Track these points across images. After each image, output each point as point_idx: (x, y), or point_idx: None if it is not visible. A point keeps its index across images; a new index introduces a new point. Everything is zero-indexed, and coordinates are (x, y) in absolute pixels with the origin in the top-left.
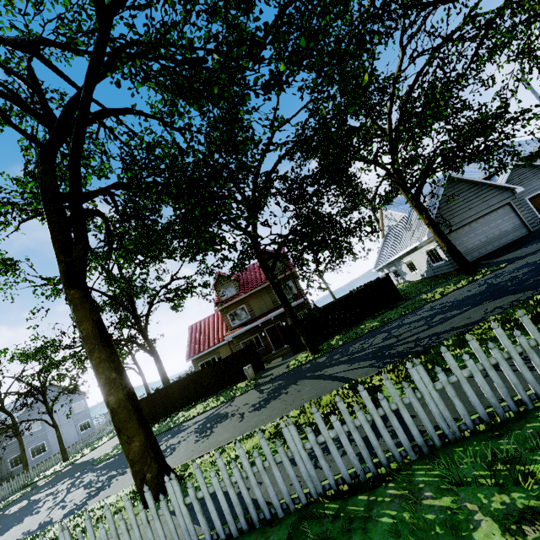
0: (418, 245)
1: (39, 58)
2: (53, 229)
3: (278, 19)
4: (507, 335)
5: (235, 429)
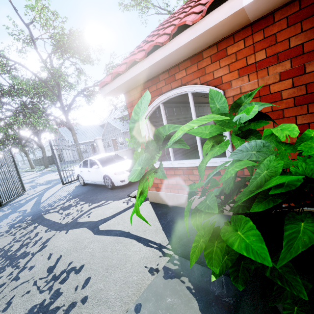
0: None
1: None
2: None
3: None
4: None
5: None
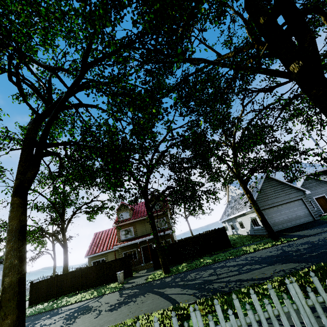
0: (245, 212)
1: (55, 75)
2: (21, 159)
3: (178, 82)
4: (279, 295)
5: (89, 323)
